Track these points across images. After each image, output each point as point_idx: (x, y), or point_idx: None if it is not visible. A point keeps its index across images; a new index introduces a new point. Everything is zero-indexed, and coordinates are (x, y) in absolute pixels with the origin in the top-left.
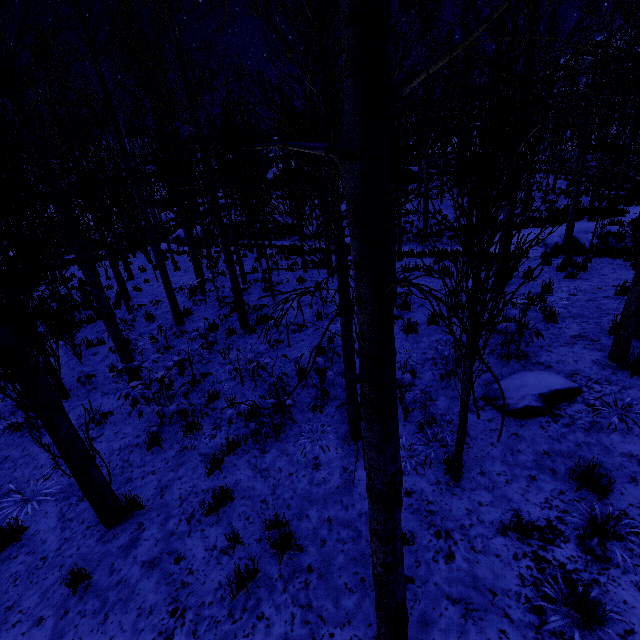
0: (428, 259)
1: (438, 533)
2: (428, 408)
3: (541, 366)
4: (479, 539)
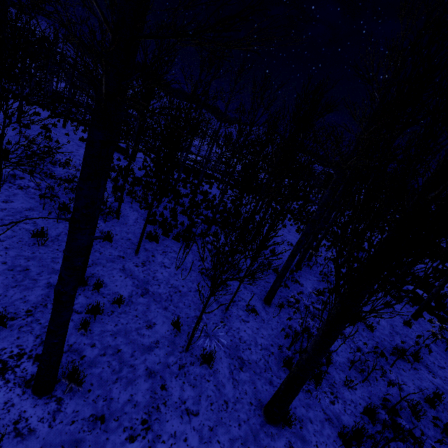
0: None
1: None
2: None
3: None
4: None
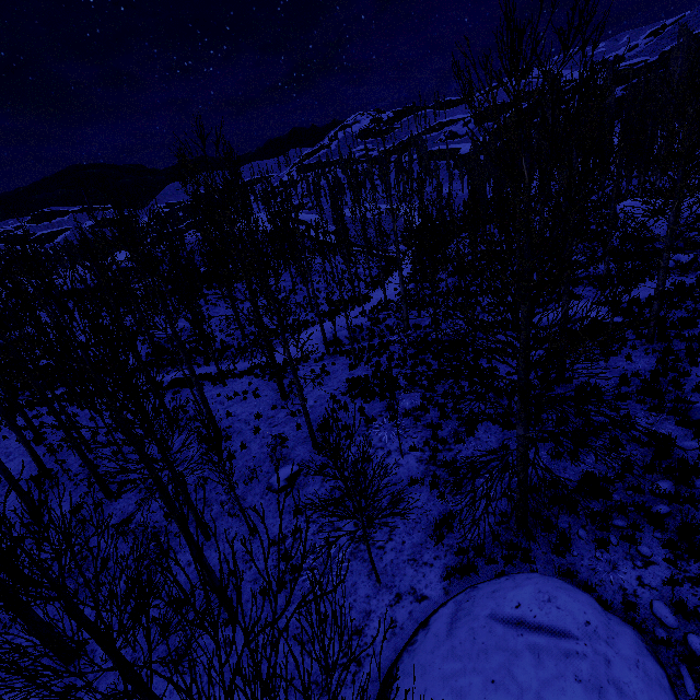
0: (246, 379)
1: (247, 562)
2: (243, 505)
3: (291, 461)
4: (261, 555)
